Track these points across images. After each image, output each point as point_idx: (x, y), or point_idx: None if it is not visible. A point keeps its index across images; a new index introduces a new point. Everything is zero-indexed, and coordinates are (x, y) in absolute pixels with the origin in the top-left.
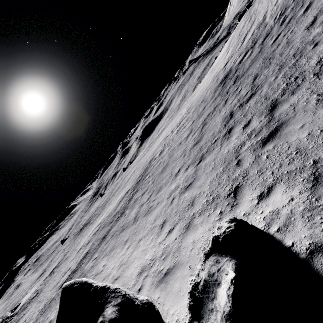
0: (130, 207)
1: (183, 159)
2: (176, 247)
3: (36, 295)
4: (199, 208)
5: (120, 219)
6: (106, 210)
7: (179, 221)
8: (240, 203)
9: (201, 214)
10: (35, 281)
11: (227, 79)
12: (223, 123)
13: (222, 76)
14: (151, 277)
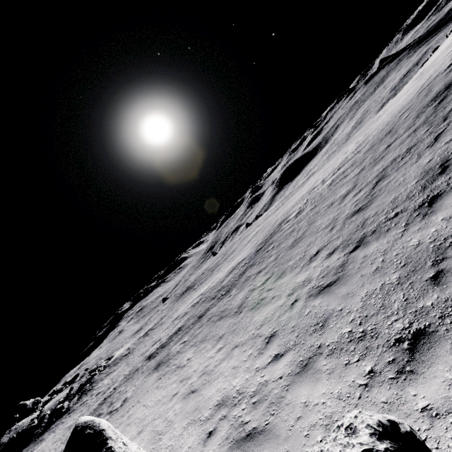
0: (239, 286)
1: (329, 234)
2: (277, 394)
3: (128, 354)
4: (332, 340)
5: (223, 299)
6: (213, 277)
7: (295, 346)
8: (421, 375)
9: (333, 353)
10: (131, 336)
11: (450, 91)
12: (422, 181)
13: (440, 86)
14: (229, 423)
